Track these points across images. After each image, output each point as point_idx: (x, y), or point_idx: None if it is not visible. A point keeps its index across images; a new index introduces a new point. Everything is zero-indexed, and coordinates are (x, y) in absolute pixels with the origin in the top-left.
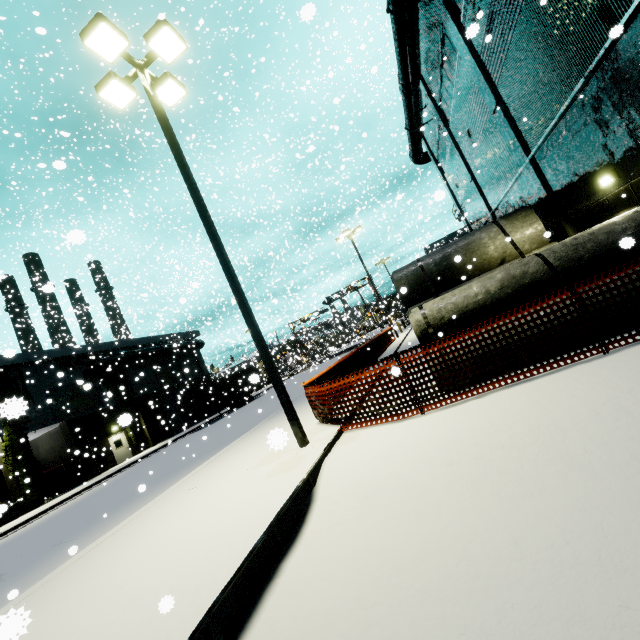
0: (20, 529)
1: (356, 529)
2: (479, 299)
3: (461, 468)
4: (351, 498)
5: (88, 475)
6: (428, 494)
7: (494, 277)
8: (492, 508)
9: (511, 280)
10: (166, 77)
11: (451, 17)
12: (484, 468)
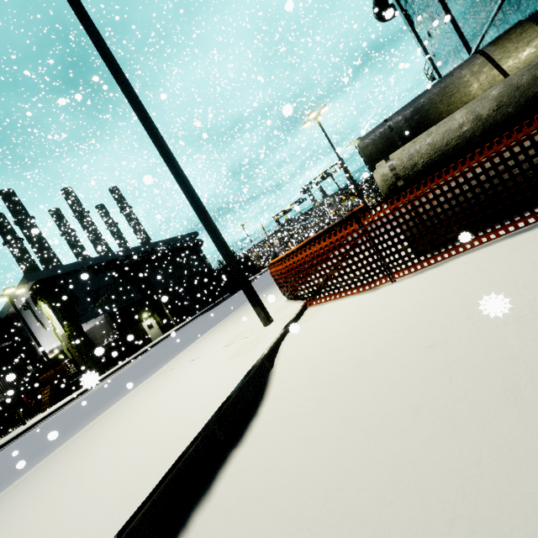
0: (88, 392)
1: (307, 428)
2: (465, 130)
3: (448, 352)
4: (305, 385)
5: (132, 351)
6: (399, 389)
7: (487, 96)
8: (507, 420)
9: (513, 93)
10: None
11: None
12: (486, 353)
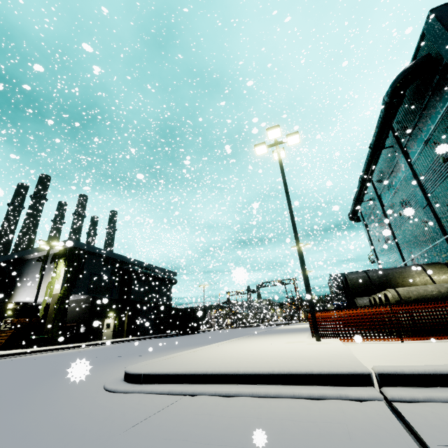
0: (54, 352)
1: None
2: (434, 294)
3: None
4: (379, 359)
5: (86, 338)
6: (437, 360)
7: (443, 285)
8: None
9: None
10: (282, 149)
11: (405, 159)
12: None
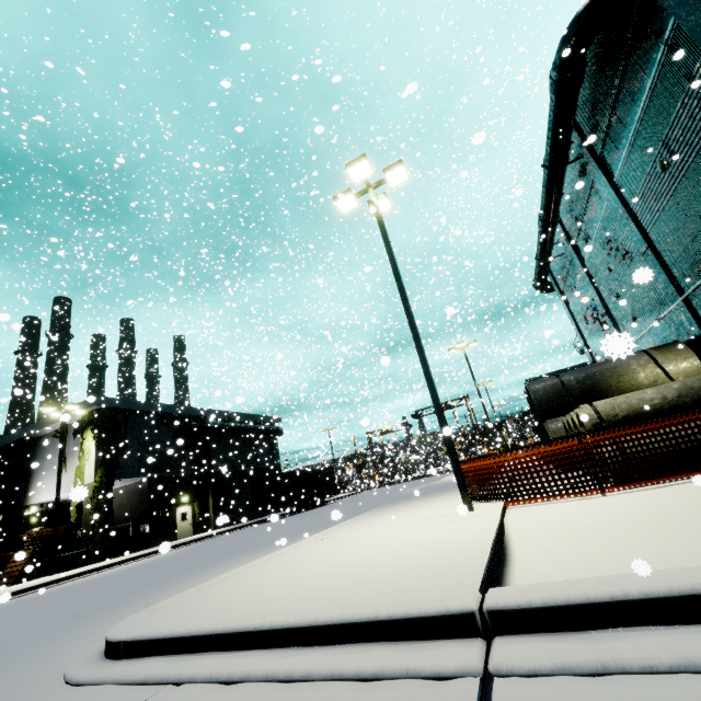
0: (95, 574)
1: (575, 552)
2: (655, 403)
3: (676, 516)
4: (555, 538)
5: (150, 542)
6: (647, 530)
7: (670, 386)
8: None
9: (689, 390)
10: (383, 196)
11: (604, 176)
12: None
